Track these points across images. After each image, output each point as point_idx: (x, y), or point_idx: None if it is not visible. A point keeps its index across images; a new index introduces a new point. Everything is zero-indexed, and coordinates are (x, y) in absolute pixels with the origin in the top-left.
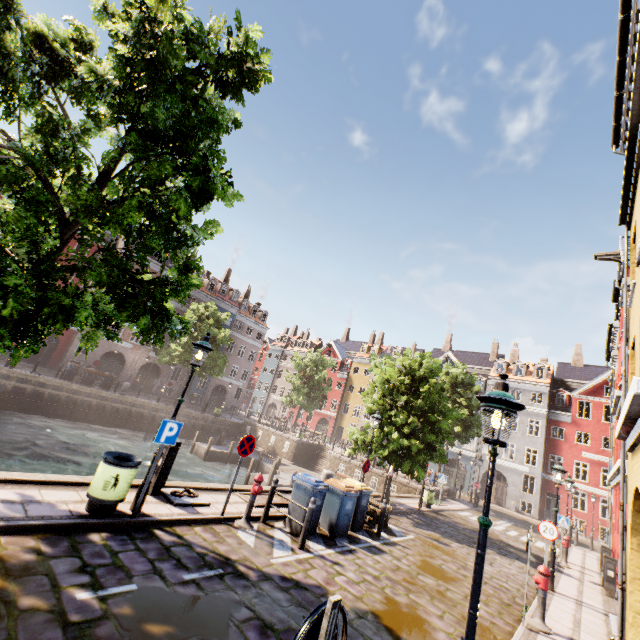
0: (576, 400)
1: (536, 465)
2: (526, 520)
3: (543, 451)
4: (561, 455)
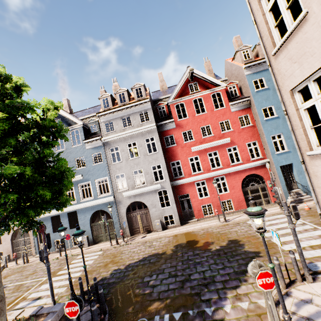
0: (173, 105)
1: (164, 178)
2: (175, 243)
3: (165, 163)
4: (178, 159)
